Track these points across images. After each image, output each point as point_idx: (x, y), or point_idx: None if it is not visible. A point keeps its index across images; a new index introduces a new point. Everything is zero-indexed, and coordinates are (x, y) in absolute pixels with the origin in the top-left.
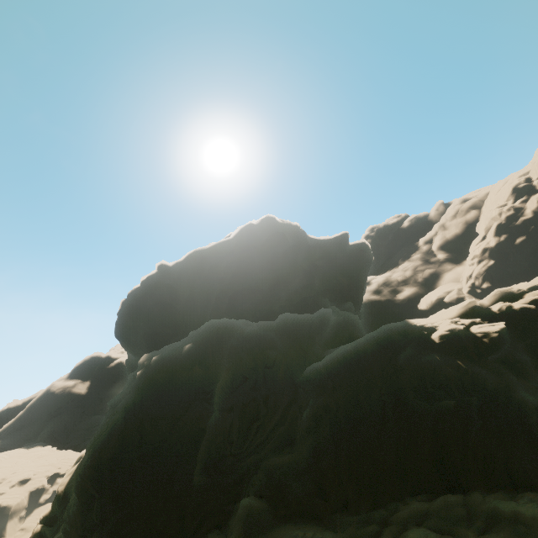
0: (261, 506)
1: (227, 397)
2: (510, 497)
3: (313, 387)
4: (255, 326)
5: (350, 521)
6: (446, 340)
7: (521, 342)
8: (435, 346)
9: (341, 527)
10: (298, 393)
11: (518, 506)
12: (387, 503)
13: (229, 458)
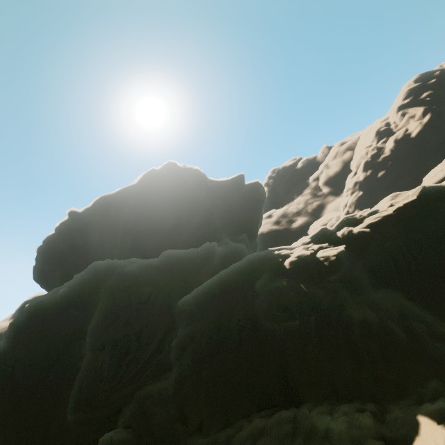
0: (122, 439)
1: (97, 336)
2: (331, 409)
3: (185, 318)
4: (135, 265)
5: (199, 444)
6: (294, 265)
7: (360, 261)
8: (287, 272)
9: None
10: (176, 323)
11: (331, 422)
12: (235, 421)
13: (100, 394)
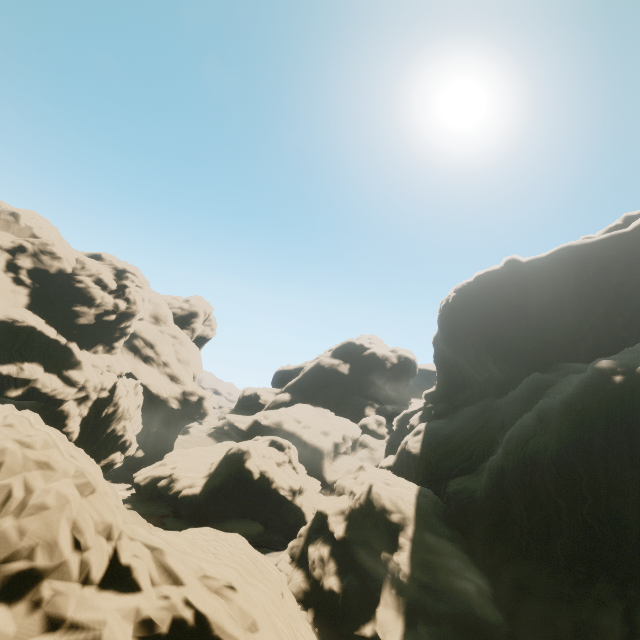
0: None
1: None
2: None
3: None
4: None
5: None
6: None
7: None
8: None
9: None
10: None
11: None
12: None
13: None
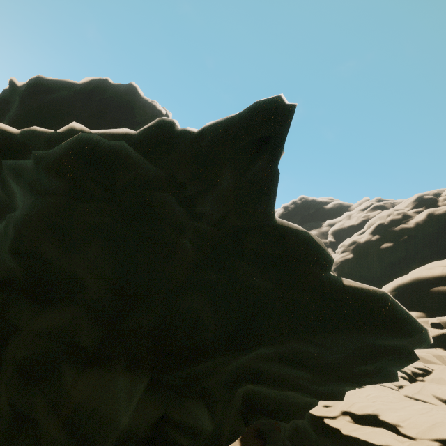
0: None
1: None
2: None
3: None
4: None
5: None
6: None
7: None
8: None
9: None
10: None
11: None
12: None
13: None
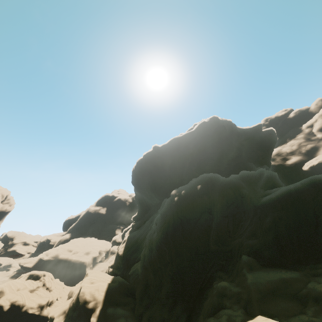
0: (252, 259)
1: (225, 210)
2: None
3: (269, 208)
4: (230, 177)
5: (305, 267)
6: None
7: None
8: None
9: (300, 269)
10: (257, 211)
11: None
12: None
13: (228, 238)
